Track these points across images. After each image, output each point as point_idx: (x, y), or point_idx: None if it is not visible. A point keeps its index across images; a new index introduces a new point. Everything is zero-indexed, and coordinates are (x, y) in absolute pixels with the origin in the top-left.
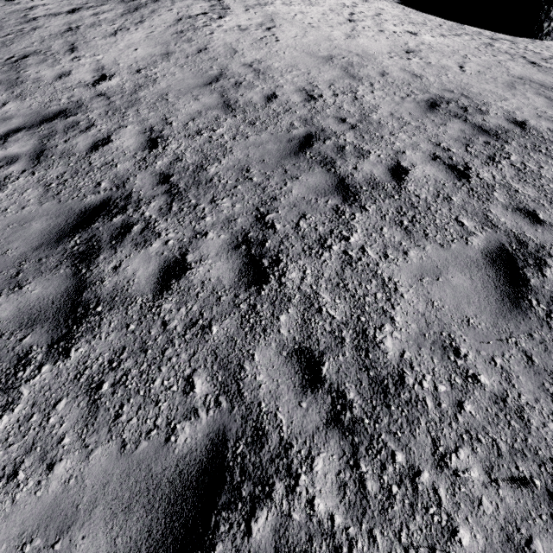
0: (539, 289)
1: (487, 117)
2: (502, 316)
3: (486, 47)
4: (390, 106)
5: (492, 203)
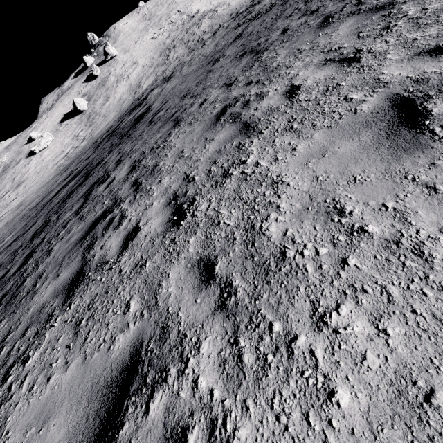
0: None
1: None
2: None
3: None
4: None
5: None
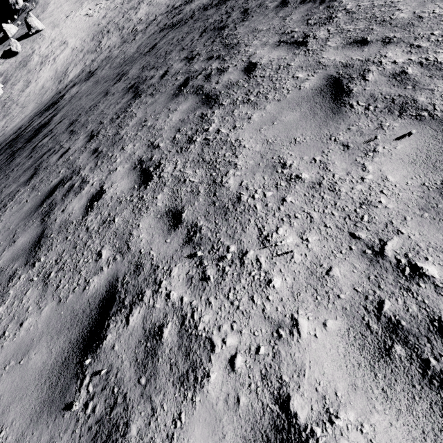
0: None
1: None
2: None
3: None
4: None
5: None
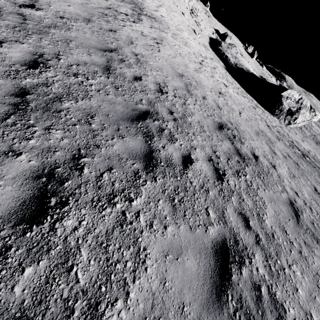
0: (236, 285)
1: (243, 146)
2: (207, 308)
3: (253, 108)
4: (200, 117)
5: (229, 204)
